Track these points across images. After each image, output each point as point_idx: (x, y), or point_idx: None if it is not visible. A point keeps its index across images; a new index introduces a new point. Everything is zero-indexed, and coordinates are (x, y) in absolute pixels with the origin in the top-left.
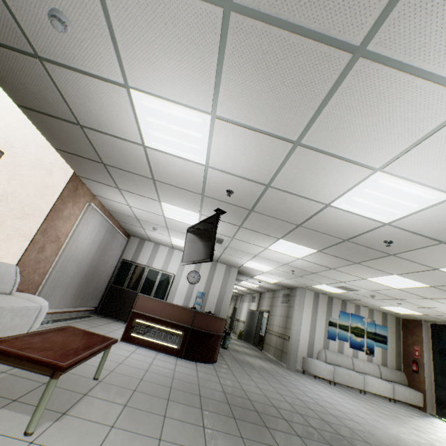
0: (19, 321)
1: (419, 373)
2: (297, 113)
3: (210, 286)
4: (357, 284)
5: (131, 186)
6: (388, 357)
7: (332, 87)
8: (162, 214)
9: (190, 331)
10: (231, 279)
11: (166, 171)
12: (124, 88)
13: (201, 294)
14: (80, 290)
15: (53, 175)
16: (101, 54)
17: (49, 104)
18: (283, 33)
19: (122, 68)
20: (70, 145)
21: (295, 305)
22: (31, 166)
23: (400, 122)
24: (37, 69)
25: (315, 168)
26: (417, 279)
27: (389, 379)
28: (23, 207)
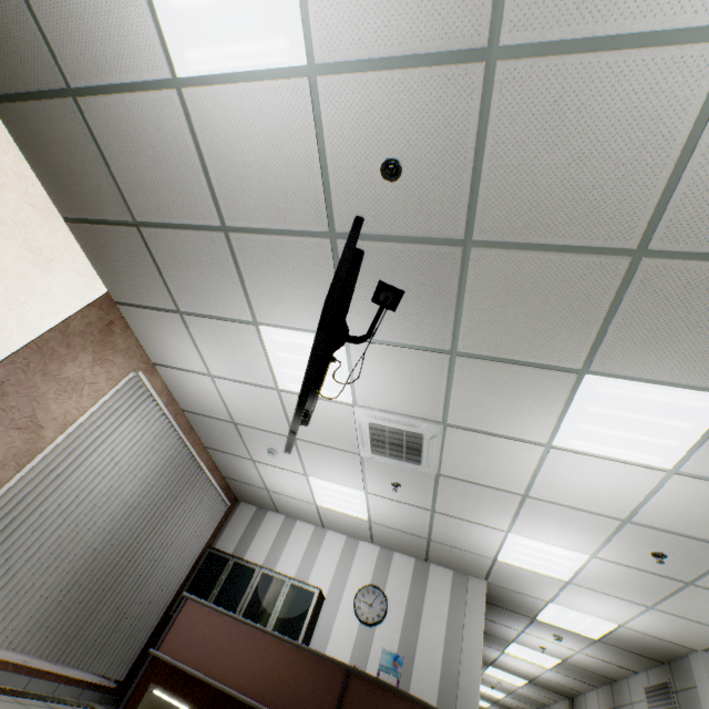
0: None
1: None
2: None
3: (414, 632)
4: None
5: (196, 288)
6: None
7: None
8: (272, 380)
9: None
10: (470, 612)
11: (238, 168)
12: None
13: (393, 659)
14: (72, 600)
15: (52, 273)
16: None
17: (19, 51)
18: None
19: None
20: (79, 189)
21: None
22: None
23: None
24: None
25: None
26: None
27: None
28: None
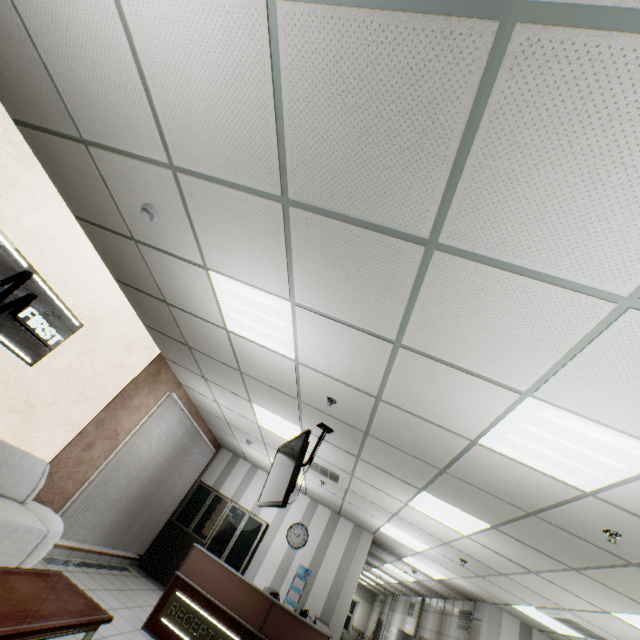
0: (9, 547)
1: None
2: (384, 306)
3: (321, 557)
4: (598, 622)
5: (217, 376)
6: None
7: (417, 280)
8: (256, 420)
9: None
10: (358, 552)
11: (253, 362)
12: (204, 269)
13: (304, 571)
14: (124, 518)
15: (133, 353)
16: (183, 238)
17: (140, 280)
18: (343, 224)
19: (202, 251)
20: (157, 322)
21: None
22: (111, 341)
23: (523, 328)
24: (133, 249)
25: (433, 380)
26: None
27: None
28: (85, 387)
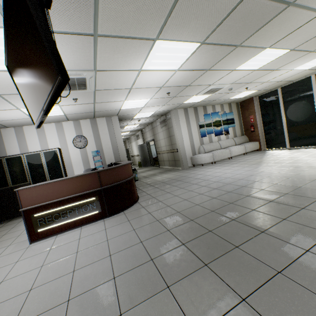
0: None
1: (255, 131)
2: None
3: (100, 142)
4: (223, 82)
5: None
6: (236, 130)
7: None
8: None
9: (103, 191)
10: (115, 128)
11: None
12: None
13: (96, 152)
14: None
15: None
16: None
17: None
18: None
19: None
20: None
21: (173, 125)
22: None
23: None
24: None
25: None
26: (287, 44)
27: (240, 143)
28: None
